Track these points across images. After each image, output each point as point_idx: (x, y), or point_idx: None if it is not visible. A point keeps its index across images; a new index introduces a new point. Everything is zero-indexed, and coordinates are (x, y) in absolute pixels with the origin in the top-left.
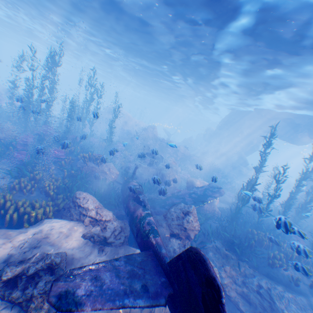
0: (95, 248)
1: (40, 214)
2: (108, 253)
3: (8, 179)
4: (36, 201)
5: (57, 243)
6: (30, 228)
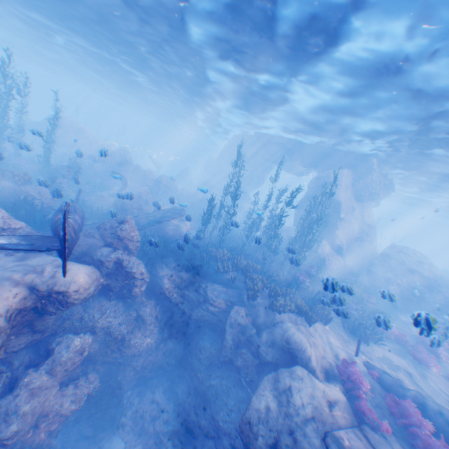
0: (1, 252)
1: None
2: (19, 256)
3: None
4: None
5: None
6: None
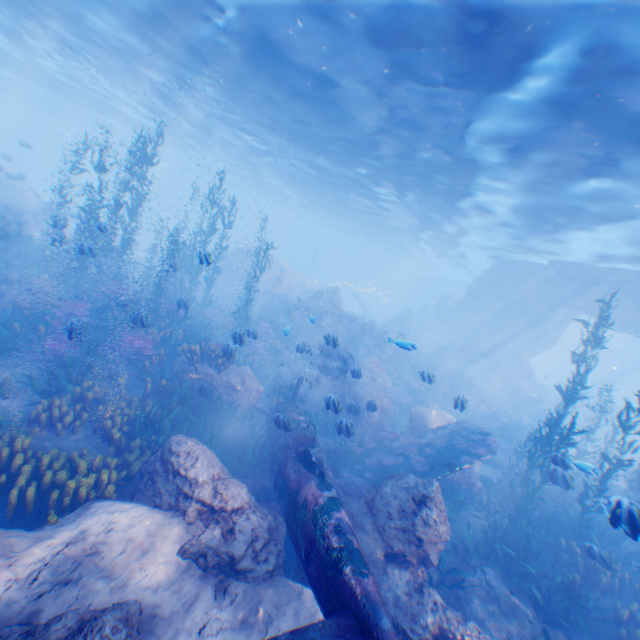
0: (208, 584)
1: (88, 490)
2: (238, 600)
3: (26, 396)
4: (81, 453)
5: (119, 572)
6: (61, 527)
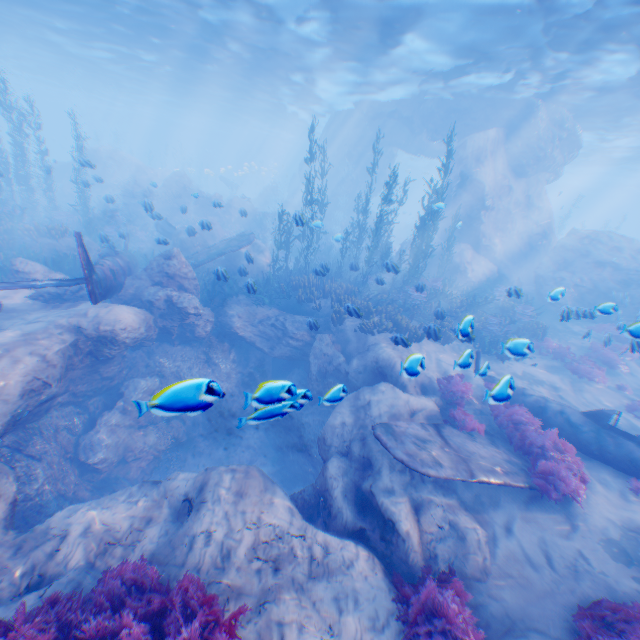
0: (49, 305)
1: None
2: (67, 307)
3: None
4: None
5: None
6: None
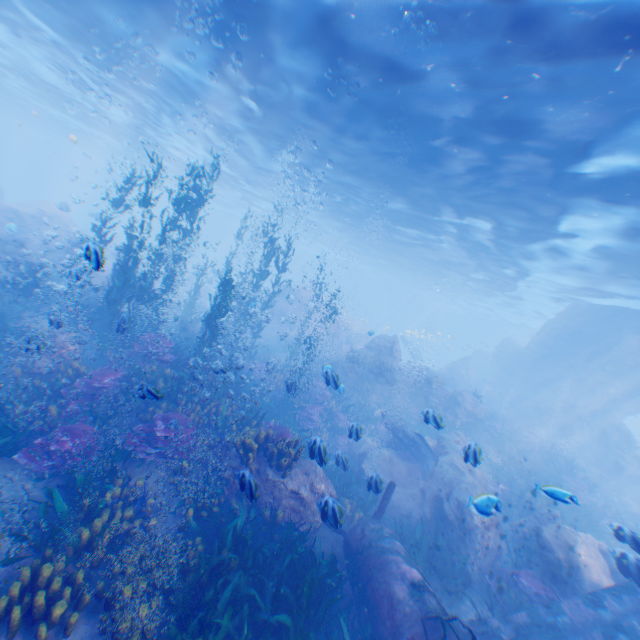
0: None
1: None
2: None
3: (6, 546)
4: None
5: None
6: None
